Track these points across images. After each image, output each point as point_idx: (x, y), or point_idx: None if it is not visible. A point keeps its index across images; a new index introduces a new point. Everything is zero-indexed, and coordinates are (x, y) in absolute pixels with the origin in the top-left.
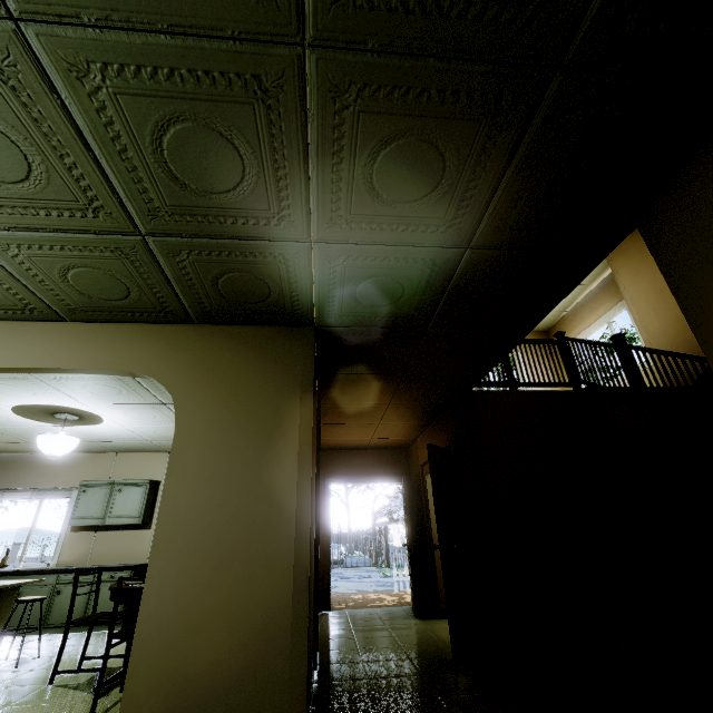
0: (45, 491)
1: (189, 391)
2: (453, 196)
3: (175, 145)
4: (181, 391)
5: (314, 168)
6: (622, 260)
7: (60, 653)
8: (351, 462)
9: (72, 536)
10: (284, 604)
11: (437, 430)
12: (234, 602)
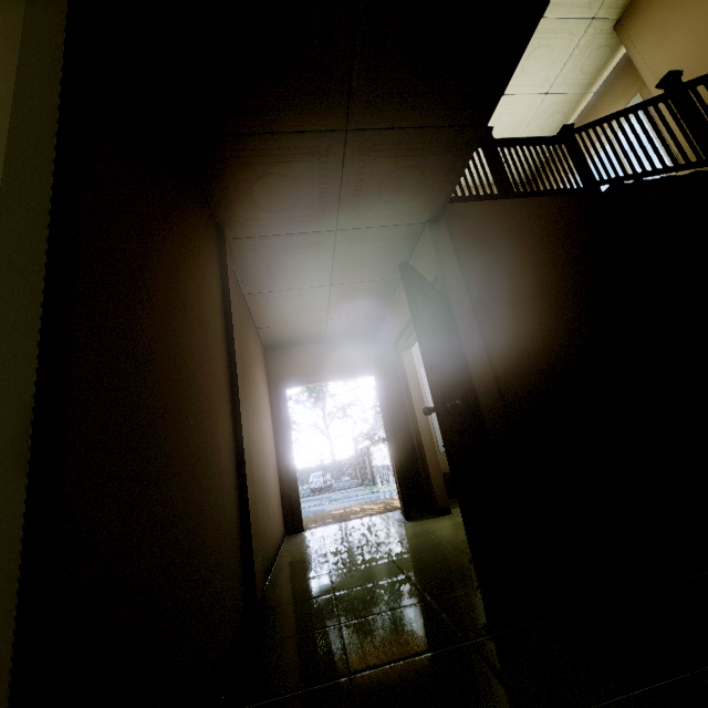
0: None
1: None
2: None
3: None
4: None
5: None
6: (641, 21)
7: None
8: (308, 360)
9: None
10: None
11: None
12: None
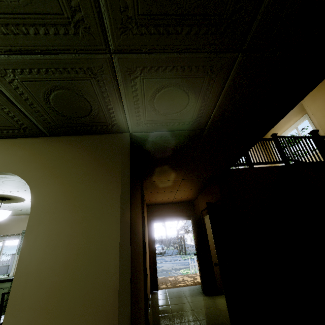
0: (5, 237)
1: (42, 182)
2: None
3: None
4: (36, 183)
5: None
6: None
7: None
8: (164, 211)
9: None
10: None
11: (209, 192)
12: None
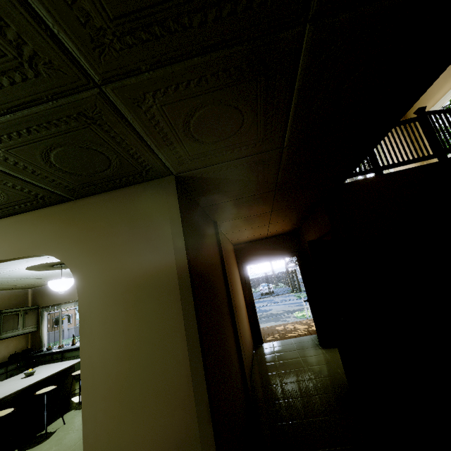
0: None
1: (82, 261)
2: None
3: None
4: (75, 263)
5: None
6: None
7: None
8: (257, 250)
9: None
10: (192, 435)
11: (315, 221)
12: (152, 436)
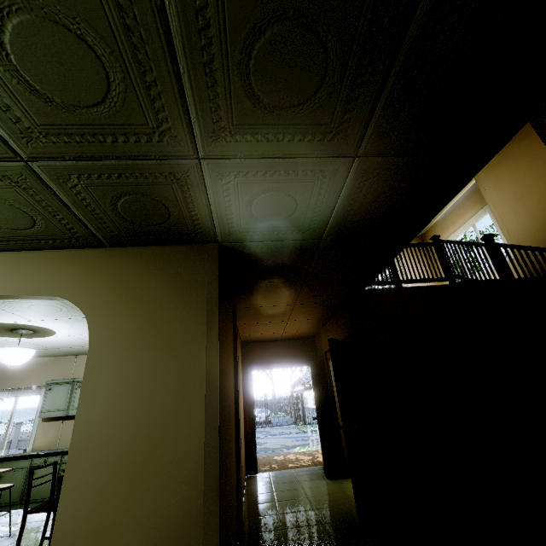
0: (19, 391)
1: (102, 310)
2: (339, 97)
3: (20, 46)
4: (94, 311)
5: (184, 70)
6: (484, 172)
7: (19, 539)
8: (268, 352)
9: (44, 425)
10: (195, 513)
11: (336, 324)
12: (146, 515)
